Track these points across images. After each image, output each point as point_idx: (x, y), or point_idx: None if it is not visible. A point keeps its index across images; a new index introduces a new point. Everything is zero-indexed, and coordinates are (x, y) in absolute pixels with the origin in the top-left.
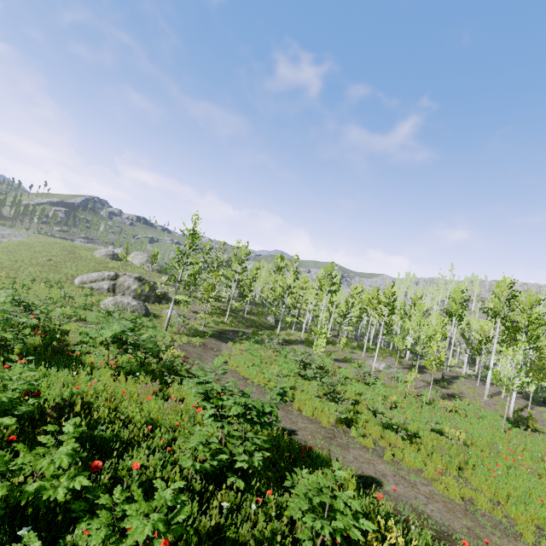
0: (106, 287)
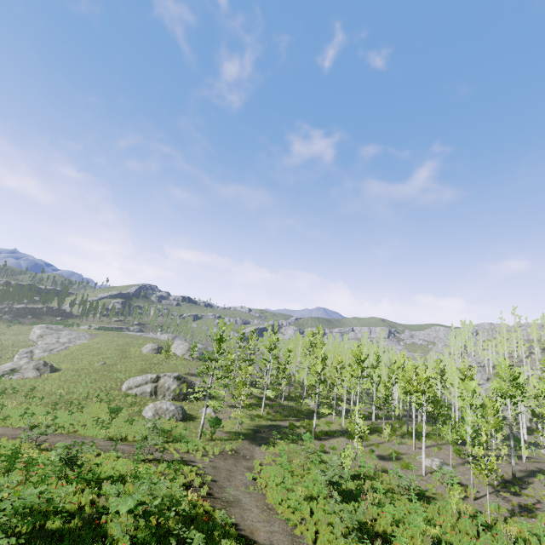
0: (149, 390)
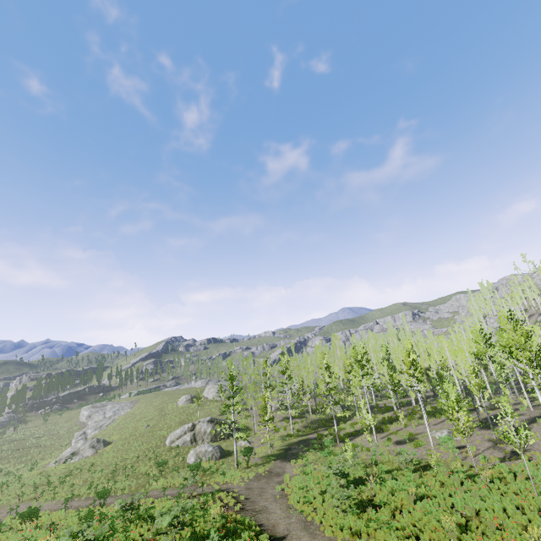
0: (188, 439)
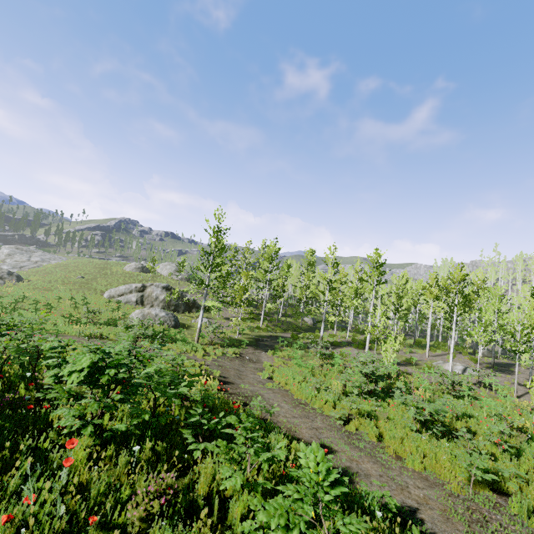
0: (134, 299)
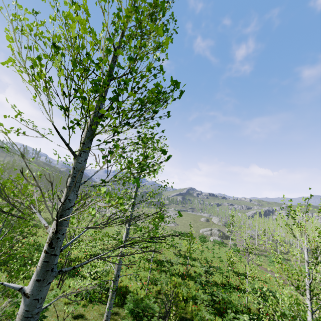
0: (209, 233)
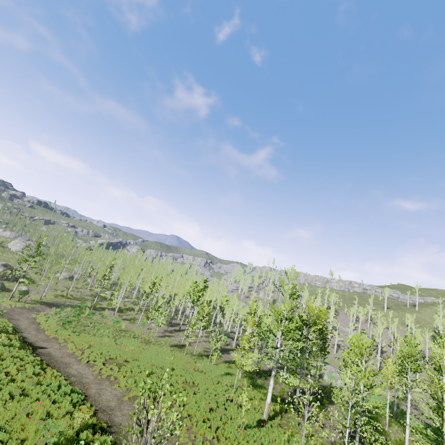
0: None
